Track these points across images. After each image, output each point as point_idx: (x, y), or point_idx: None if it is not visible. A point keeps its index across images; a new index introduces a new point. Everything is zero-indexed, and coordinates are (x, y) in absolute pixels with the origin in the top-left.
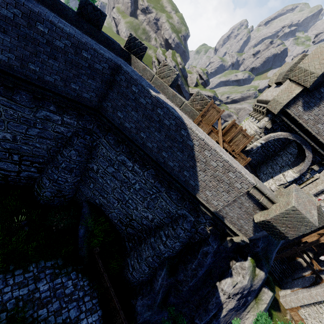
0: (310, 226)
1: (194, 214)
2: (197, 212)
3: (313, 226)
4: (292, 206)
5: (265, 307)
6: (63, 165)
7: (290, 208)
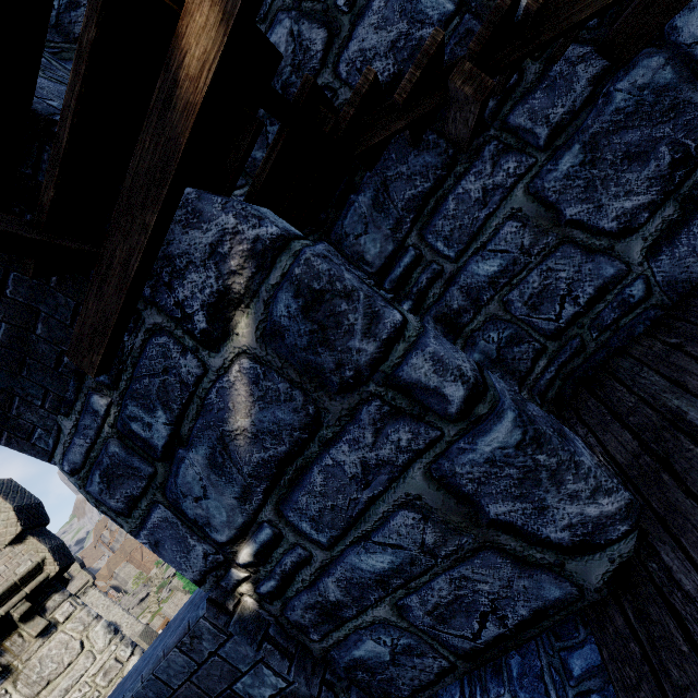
0: (148, 627)
1: None
2: None
3: (148, 626)
4: (139, 637)
5: None
6: None
7: (140, 638)
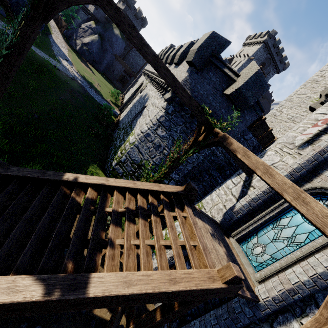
0: None
1: (87, 15)
2: (88, 15)
3: None
4: None
5: (93, 37)
6: (70, 14)
7: None
